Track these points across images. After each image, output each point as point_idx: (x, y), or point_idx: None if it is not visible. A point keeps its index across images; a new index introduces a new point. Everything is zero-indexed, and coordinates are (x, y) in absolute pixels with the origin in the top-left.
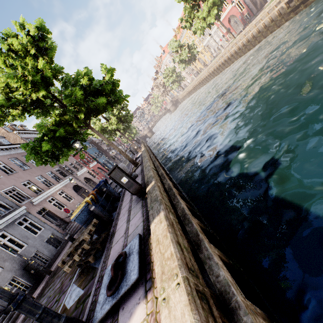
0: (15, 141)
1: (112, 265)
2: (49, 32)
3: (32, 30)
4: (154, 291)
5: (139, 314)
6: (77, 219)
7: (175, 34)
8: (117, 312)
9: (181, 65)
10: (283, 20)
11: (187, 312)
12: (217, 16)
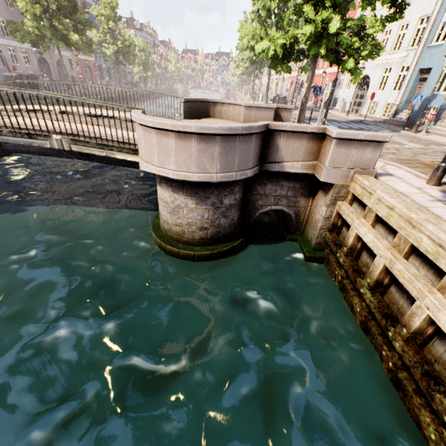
0: None
1: None
2: None
3: None
4: None
5: None
6: (5, 77)
7: None
8: None
9: (238, 70)
10: None
11: None
12: (260, 69)
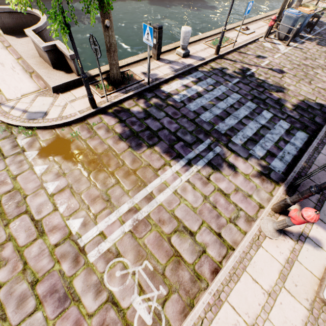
0: None
1: None
2: None
3: None
4: None
5: None
6: None
7: None
8: None
9: None
10: None
11: None
12: None
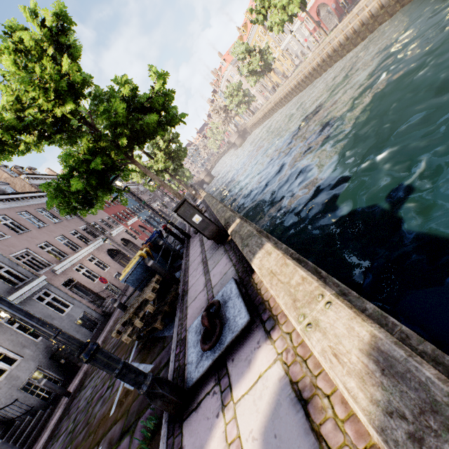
0: (24, 189)
1: (204, 314)
2: (72, 21)
3: (48, 19)
4: (282, 328)
5: (263, 358)
6: (129, 280)
7: (241, 35)
8: (224, 366)
9: (250, 79)
10: (397, 6)
11: (357, 324)
12: (302, 4)
